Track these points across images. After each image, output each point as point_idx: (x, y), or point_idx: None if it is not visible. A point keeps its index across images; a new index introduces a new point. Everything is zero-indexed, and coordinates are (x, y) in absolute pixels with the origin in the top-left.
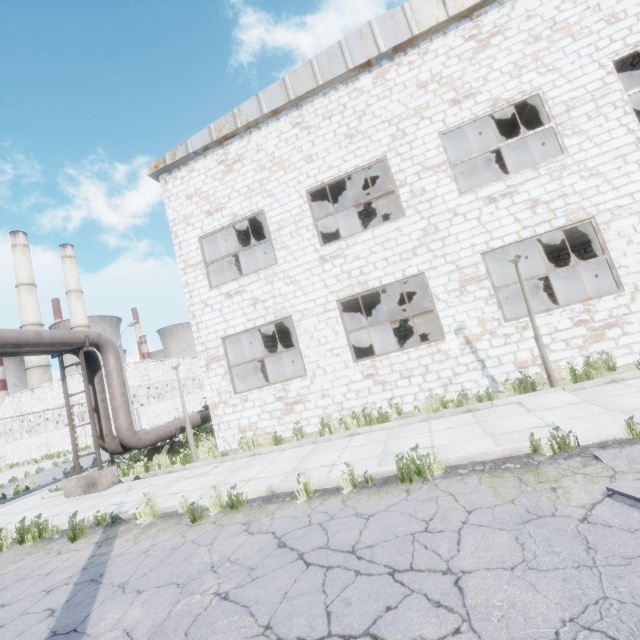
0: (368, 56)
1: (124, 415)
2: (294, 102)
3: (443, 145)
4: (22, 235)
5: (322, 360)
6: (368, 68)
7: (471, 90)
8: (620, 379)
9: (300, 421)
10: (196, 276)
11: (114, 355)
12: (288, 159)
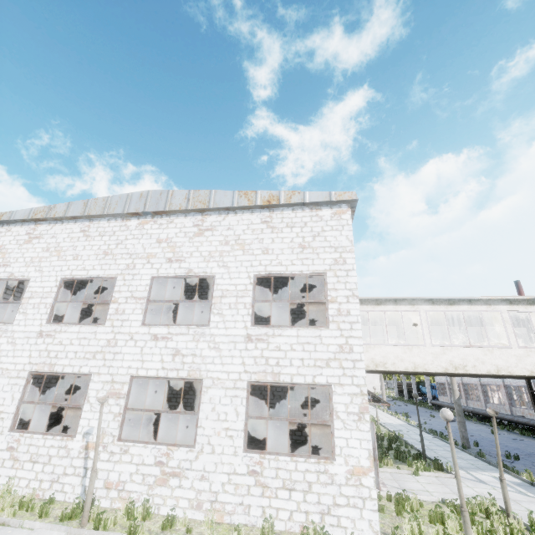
0: (137, 210)
1: None
2: (88, 216)
3: (151, 285)
4: None
5: None
6: (139, 216)
7: (181, 257)
8: None
9: None
10: None
11: None
12: (65, 251)
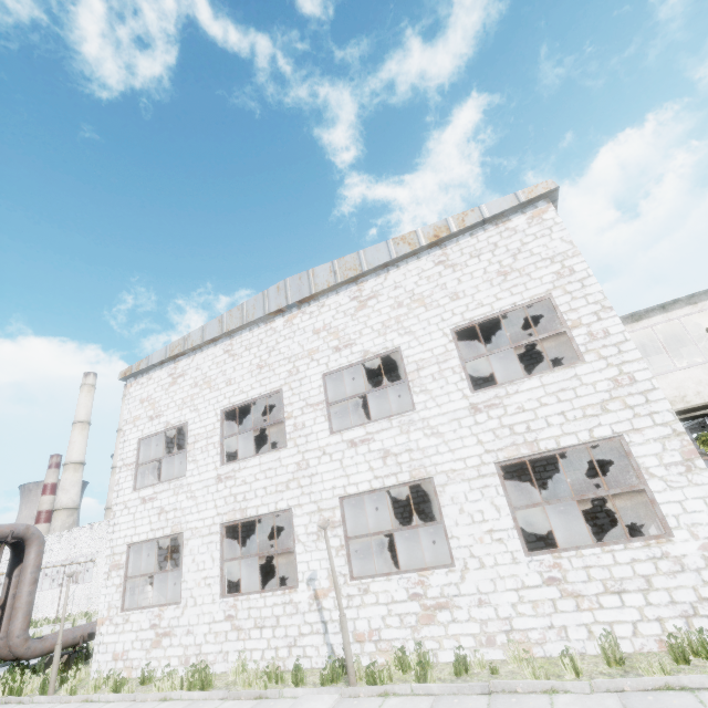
0: (280, 306)
1: (21, 618)
2: (227, 334)
3: (324, 385)
4: (93, 376)
5: (196, 588)
6: (283, 313)
7: (350, 341)
8: (392, 692)
9: (163, 659)
10: (127, 476)
11: (36, 549)
12: (215, 380)
